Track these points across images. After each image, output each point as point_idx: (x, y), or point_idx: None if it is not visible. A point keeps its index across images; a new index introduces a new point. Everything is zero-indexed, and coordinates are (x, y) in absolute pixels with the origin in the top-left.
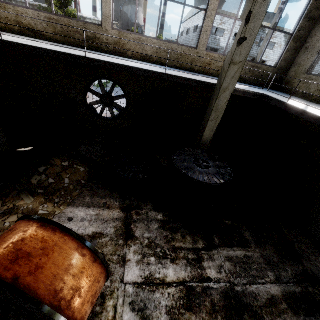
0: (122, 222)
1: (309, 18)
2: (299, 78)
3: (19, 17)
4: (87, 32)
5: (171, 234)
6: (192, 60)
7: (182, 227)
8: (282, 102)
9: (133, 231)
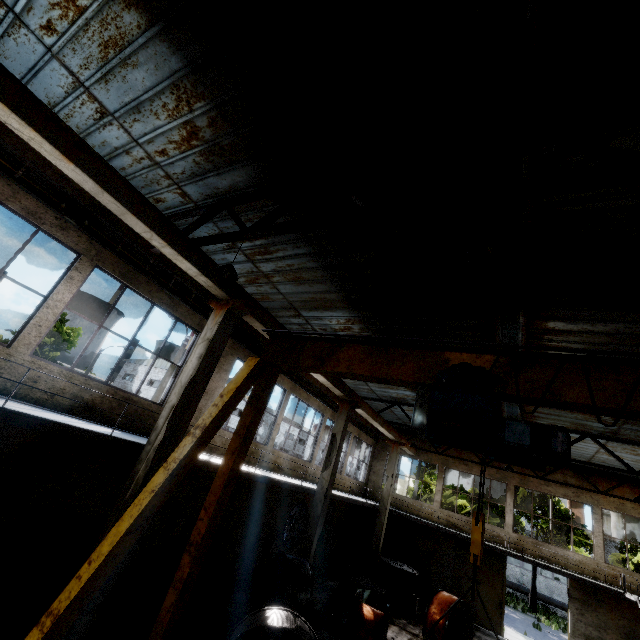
0: (403, 630)
1: (371, 456)
2: (377, 491)
3: (277, 458)
4: (304, 467)
5: (420, 627)
6: (339, 482)
7: (416, 622)
8: (403, 514)
9: (413, 632)
